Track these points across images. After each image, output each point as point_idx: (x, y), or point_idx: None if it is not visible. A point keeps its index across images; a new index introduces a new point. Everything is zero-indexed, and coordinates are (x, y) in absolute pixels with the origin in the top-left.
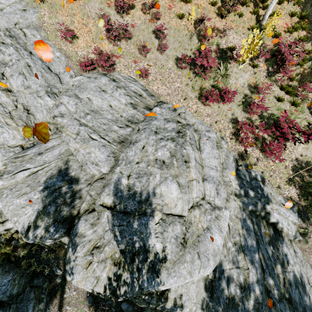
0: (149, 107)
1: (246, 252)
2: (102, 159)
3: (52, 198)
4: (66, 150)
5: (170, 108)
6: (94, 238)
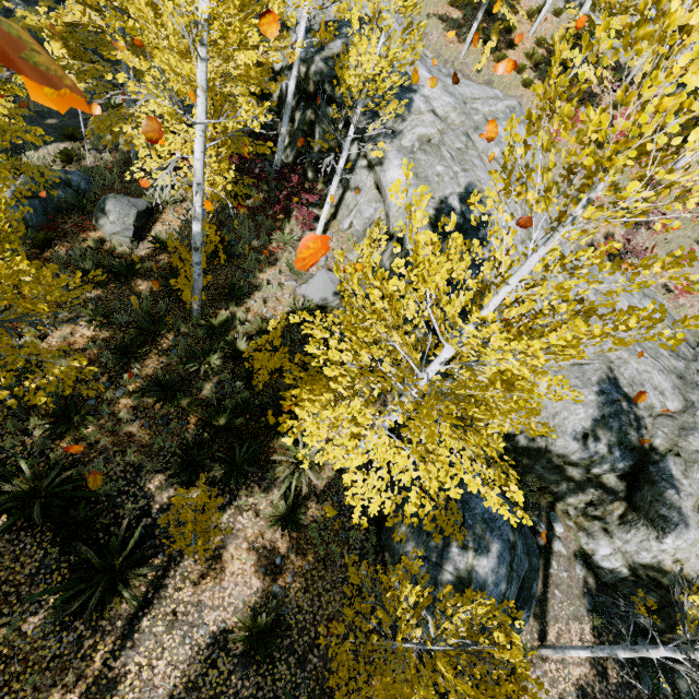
0: (690, 344)
1: None
2: (667, 389)
3: (613, 410)
4: (602, 353)
5: None
6: (694, 494)
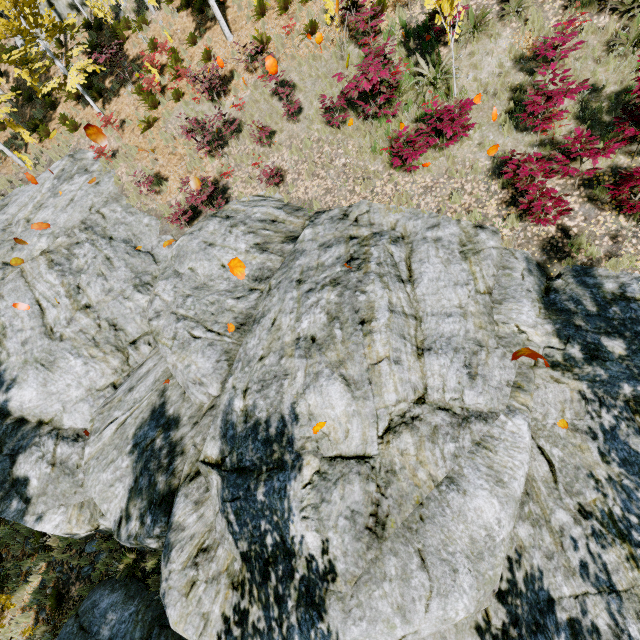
0: (293, 235)
1: (637, 537)
2: (207, 371)
3: (144, 462)
4: (164, 371)
5: (334, 218)
6: (200, 531)
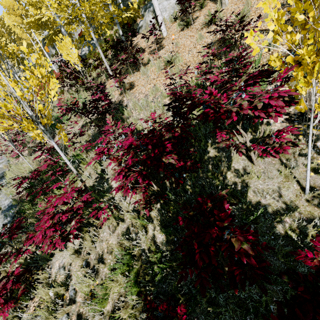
0: None
1: None
2: None
3: None
4: None
5: None
6: None
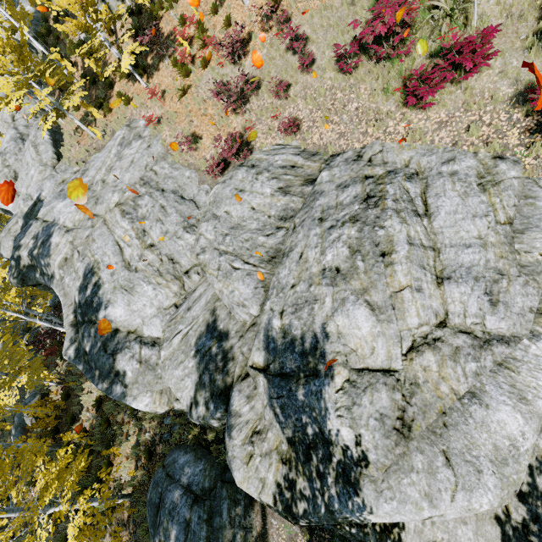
0: (311, 178)
1: None
2: (248, 296)
3: (205, 364)
4: (212, 295)
5: (348, 160)
6: (253, 418)
